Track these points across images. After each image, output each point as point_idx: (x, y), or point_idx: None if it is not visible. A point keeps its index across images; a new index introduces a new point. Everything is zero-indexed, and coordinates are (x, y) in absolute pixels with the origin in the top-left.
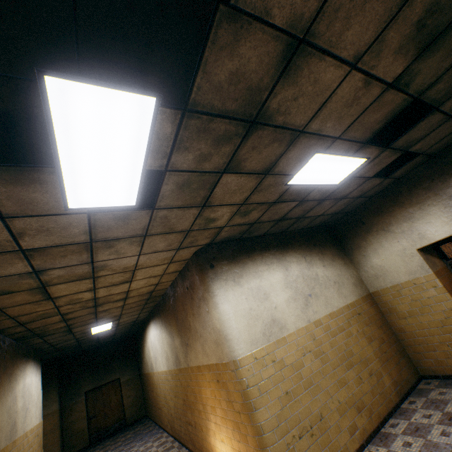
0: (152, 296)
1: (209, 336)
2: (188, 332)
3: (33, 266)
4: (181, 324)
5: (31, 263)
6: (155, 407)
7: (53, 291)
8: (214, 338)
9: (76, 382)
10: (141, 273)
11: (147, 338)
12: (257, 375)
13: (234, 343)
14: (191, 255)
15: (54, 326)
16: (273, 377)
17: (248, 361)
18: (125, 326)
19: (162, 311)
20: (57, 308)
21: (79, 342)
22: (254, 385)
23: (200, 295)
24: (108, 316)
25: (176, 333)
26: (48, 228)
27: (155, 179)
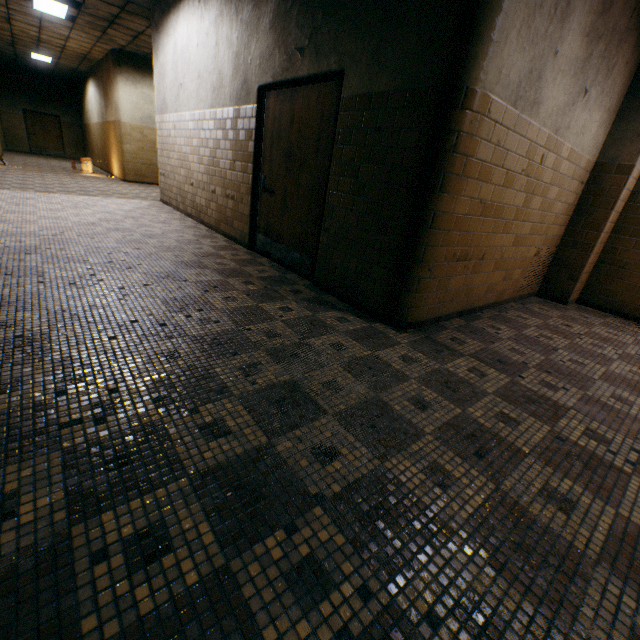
0: (88, 59)
1: (114, 106)
2: (108, 100)
3: (9, 12)
4: (105, 92)
5: (9, 11)
6: (91, 151)
7: (14, 23)
8: (115, 107)
9: (12, 95)
10: (74, 42)
11: (87, 93)
12: (130, 133)
13: (122, 114)
14: (110, 50)
15: (3, 37)
16: (139, 139)
17: (127, 125)
18: (65, 69)
19: (97, 76)
20: (11, 30)
21: (17, 57)
22: (127, 135)
23: (112, 80)
24: (48, 52)
25: (103, 98)
26: (23, 8)
27: (77, 5)
